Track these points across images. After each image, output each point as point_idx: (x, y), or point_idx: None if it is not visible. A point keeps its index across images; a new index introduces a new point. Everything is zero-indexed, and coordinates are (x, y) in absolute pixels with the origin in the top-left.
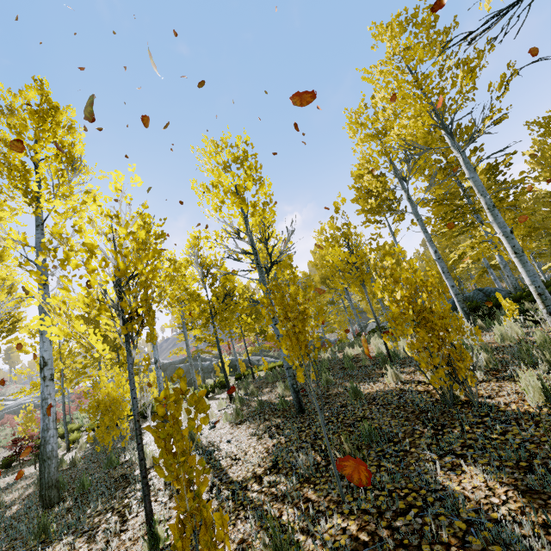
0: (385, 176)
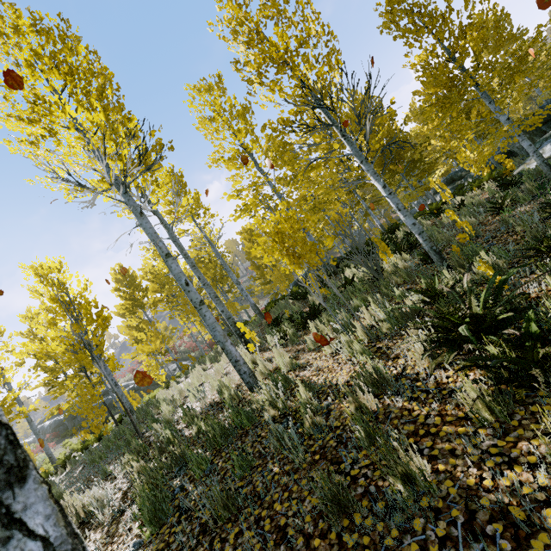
0: (178, 178)
